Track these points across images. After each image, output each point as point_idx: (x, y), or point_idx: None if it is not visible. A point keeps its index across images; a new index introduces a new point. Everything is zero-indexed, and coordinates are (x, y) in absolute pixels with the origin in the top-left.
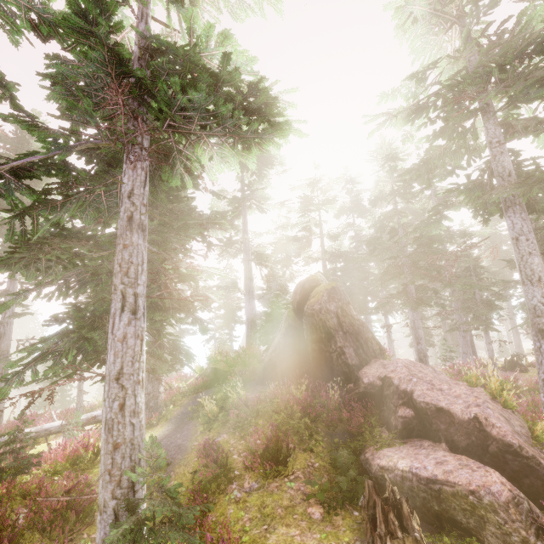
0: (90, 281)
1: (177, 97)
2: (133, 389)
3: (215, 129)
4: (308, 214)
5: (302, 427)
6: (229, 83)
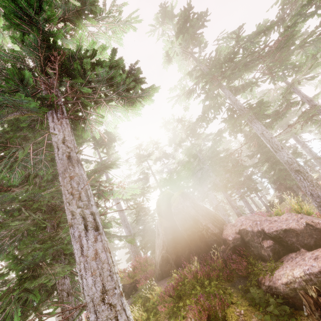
0: (9, 245)
1: (87, 74)
2: (120, 303)
3: (111, 95)
4: (141, 164)
5: (215, 290)
6: (116, 67)
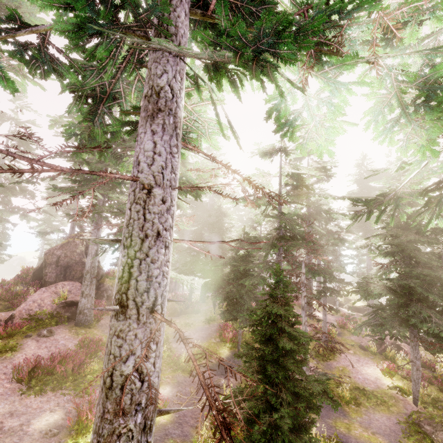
0: None
1: None
2: None
3: None
4: None
5: None
6: None
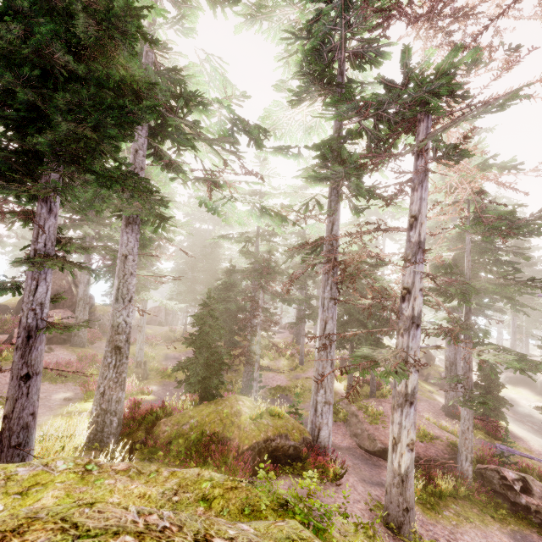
0: None
1: None
2: None
3: None
4: None
5: None
6: None
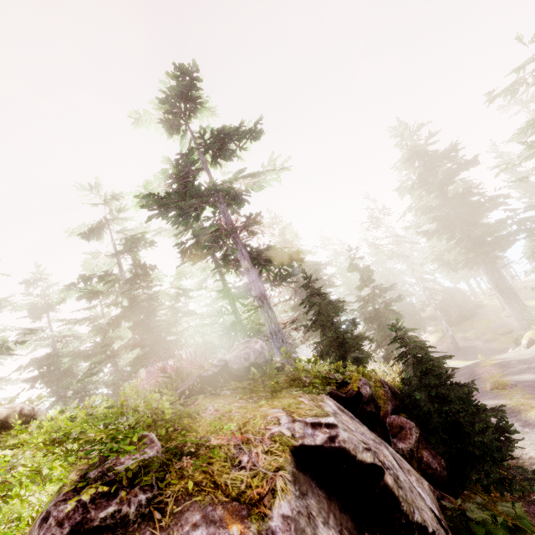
0: None
1: None
2: None
3: None
4: None
5: None
6: None
